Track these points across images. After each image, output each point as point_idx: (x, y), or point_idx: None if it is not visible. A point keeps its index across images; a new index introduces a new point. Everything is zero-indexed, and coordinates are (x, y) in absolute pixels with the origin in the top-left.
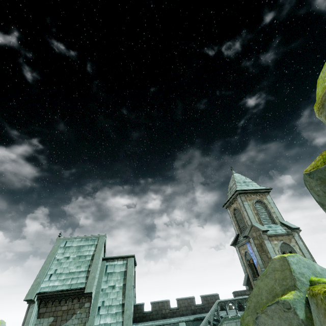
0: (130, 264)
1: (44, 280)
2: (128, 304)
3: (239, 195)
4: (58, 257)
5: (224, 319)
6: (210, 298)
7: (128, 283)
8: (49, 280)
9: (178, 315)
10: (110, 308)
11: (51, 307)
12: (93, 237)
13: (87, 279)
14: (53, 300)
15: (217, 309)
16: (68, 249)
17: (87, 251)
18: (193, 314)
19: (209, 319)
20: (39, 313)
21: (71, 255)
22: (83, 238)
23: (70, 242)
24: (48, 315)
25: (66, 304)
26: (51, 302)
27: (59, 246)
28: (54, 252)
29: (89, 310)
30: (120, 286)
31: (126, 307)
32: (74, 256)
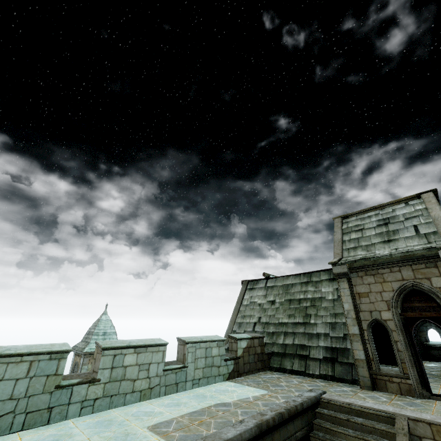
0: None
1: None
2: None
3: (84, 357)
4: None
5: None
6: None
7: None
8: None
9: None
10: None
11: None
12: None
13: None
14: None
15: None
16: None
17: None
18: None
19: None
20: None
21: None
22: None
23: None
24: None
25: None
26: None
27: None
28: None
29: None
30: None
31: None
32: None
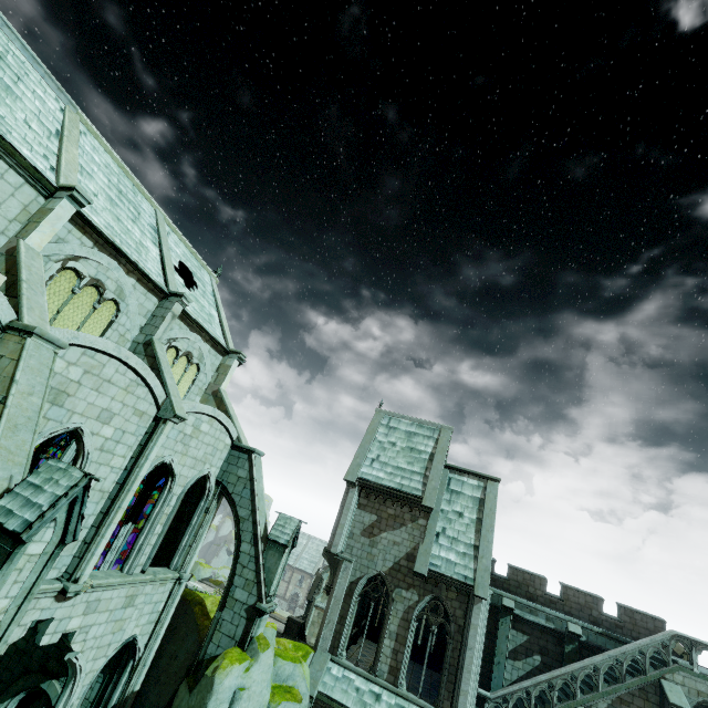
0: (491, 491)
1: (365, 463)
2: (484, 550)
3: None
4: (380, 439)
5: (681, 668)
6: (642, 618)
7: (487, 520)
8: (371, 466)
9: (559, 609)
10: (454, 542)
11: (374, 503)
12: (432, 425)
13: (425, 487)
14: (376, 494)
15: (668, 645)
16: (393, 432)
17: (423, 444)
18: (594, 624)
19: (643, 649)
20: (360, 503)
21: (398, 442)
22: (415, 421)
23: (395, 420)
24: (370, 510)
25: (394, 508)
26: (374, 496)
27: (380, 422)
28: (374, 428)
29: (424, 530)
30: (472, 518)
31: (482, 553)
32: (403, 446)
